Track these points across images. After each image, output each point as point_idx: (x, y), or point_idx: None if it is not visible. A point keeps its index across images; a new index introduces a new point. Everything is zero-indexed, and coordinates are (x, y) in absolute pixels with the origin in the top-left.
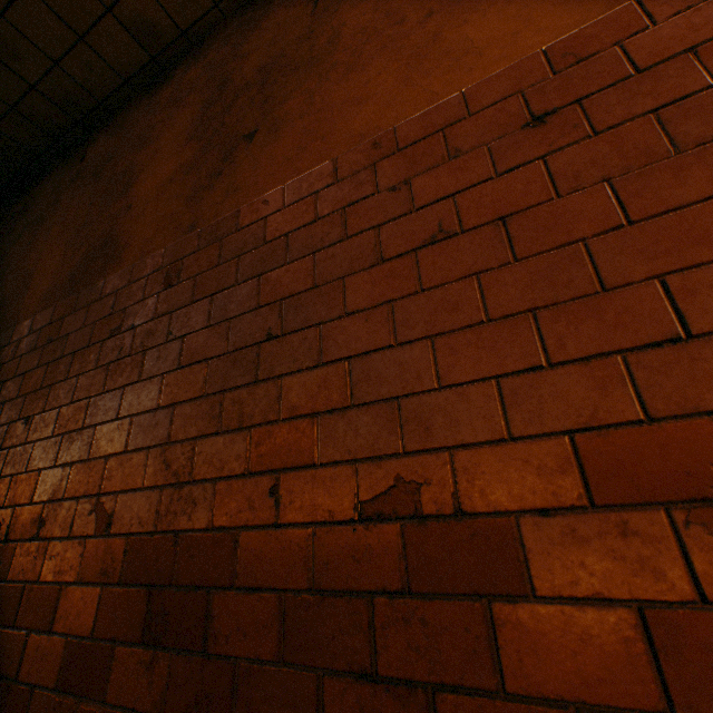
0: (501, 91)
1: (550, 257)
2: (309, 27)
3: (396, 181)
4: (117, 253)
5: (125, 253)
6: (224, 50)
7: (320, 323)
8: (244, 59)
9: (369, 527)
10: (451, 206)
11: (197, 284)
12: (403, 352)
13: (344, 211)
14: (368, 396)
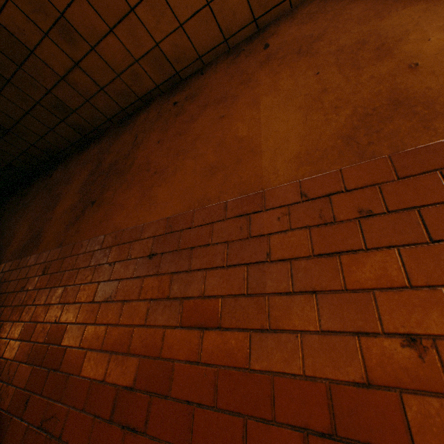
0: (151, 232)
1: (126, 329)
2: (129, 150)
3: (113, 260)
4: (39, 243)
5: (41, 244)
6: (107, 143)
7: (69, 323)
8: (109, 154)
9: (41, 433)
10: (118, 285)
11: (51, 278)
12: (80, 352)
13: (97, 266)
14: (65, 368)
